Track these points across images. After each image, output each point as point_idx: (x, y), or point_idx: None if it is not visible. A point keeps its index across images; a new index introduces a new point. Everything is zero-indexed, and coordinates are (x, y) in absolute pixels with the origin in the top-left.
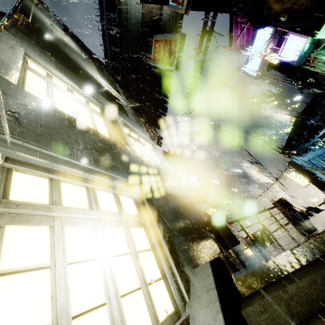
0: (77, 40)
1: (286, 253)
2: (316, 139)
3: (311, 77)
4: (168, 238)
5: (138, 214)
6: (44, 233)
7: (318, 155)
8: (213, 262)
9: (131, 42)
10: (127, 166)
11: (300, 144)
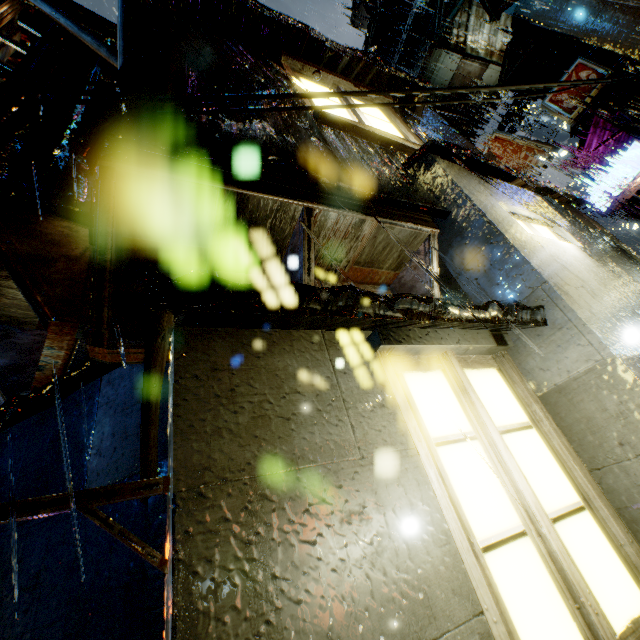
0: None
1: None
2: None
3: None
4: None
5: None
6: None
7: None
8: None
9: None
10: None
11: None
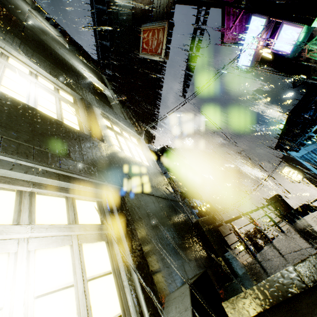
0: (61, 30)
1: (287, 270)
2: (310, 134)
3: (303, 72)
4: (139, 254)
5: (99, 223)
6: None
7: (312, 150)
8: (194, 284)
9: (122, 35)
10: (94, 163)
11: (294, 139)
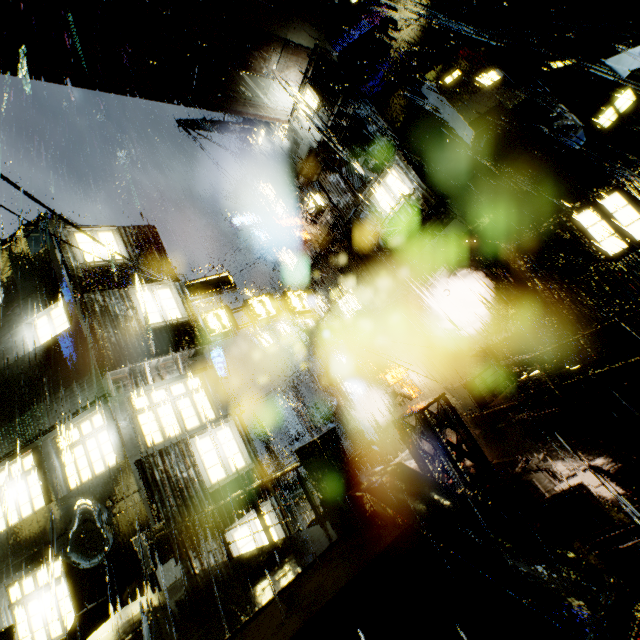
0: None
1: None
2: None
3: None
4: (75, 588)
5: (60, 575)
6: (23, 608)
7: None
8: (83, 613)
9: None
10: (49, 537)
11: None
